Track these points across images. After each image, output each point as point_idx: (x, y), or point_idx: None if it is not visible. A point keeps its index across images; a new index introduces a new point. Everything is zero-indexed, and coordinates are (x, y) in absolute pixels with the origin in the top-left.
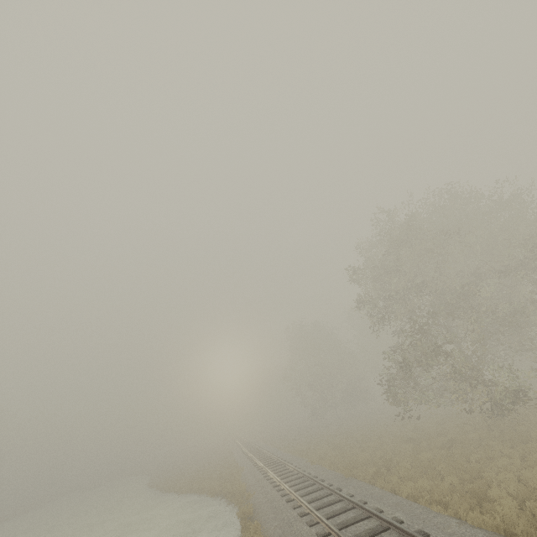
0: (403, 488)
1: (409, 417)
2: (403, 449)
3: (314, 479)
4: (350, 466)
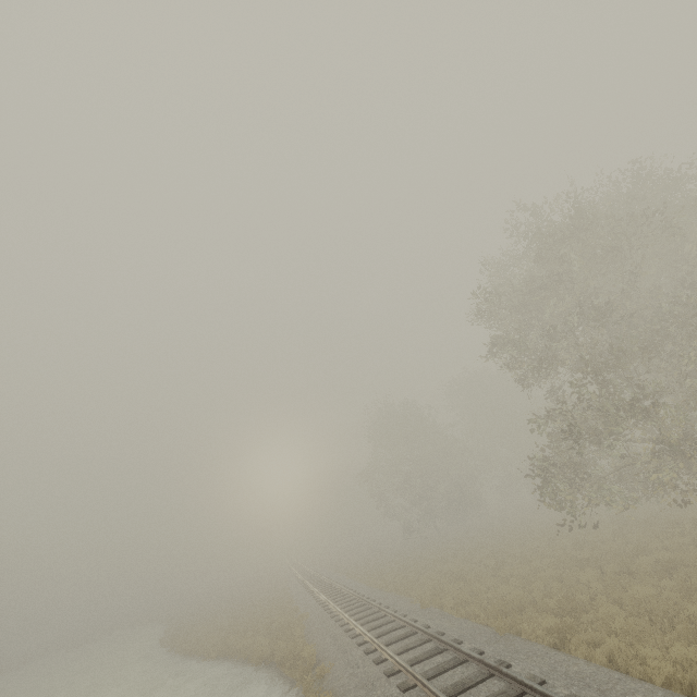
0: (652, 665)
1: (579, 526)
2: (582, 578)
3: (443, 640)
4: (496, 610)
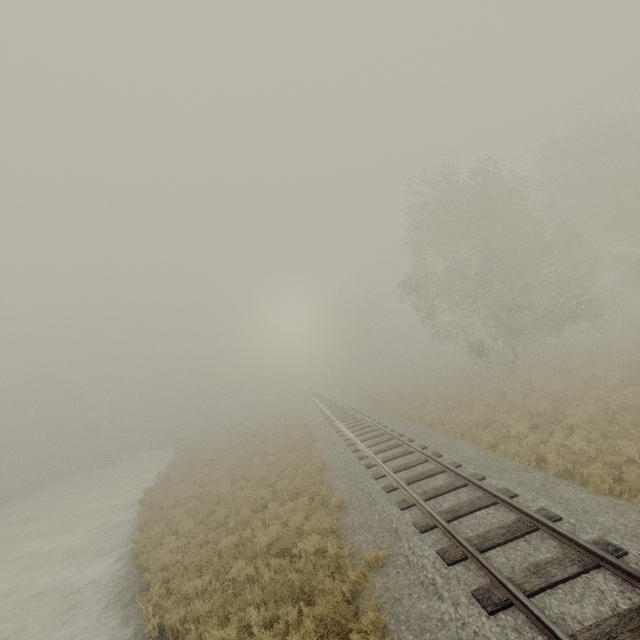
0: None
1: None
2: None
3: None
4: None
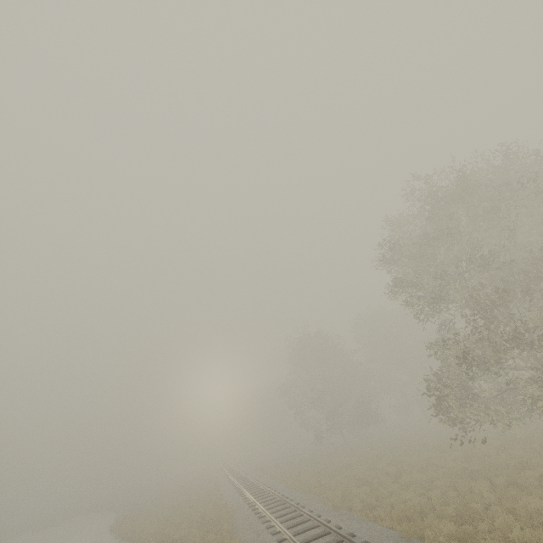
0: None
1: (469, 441)
2: (475, 489)
3: (355, 542)
4: (400, 515)
